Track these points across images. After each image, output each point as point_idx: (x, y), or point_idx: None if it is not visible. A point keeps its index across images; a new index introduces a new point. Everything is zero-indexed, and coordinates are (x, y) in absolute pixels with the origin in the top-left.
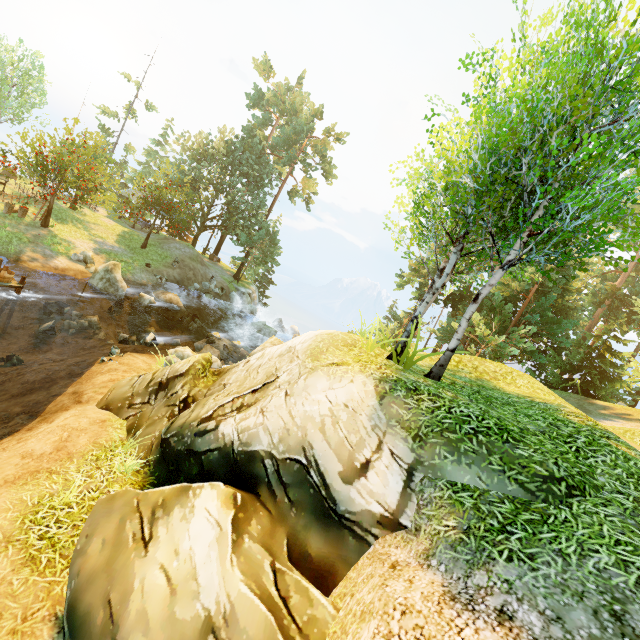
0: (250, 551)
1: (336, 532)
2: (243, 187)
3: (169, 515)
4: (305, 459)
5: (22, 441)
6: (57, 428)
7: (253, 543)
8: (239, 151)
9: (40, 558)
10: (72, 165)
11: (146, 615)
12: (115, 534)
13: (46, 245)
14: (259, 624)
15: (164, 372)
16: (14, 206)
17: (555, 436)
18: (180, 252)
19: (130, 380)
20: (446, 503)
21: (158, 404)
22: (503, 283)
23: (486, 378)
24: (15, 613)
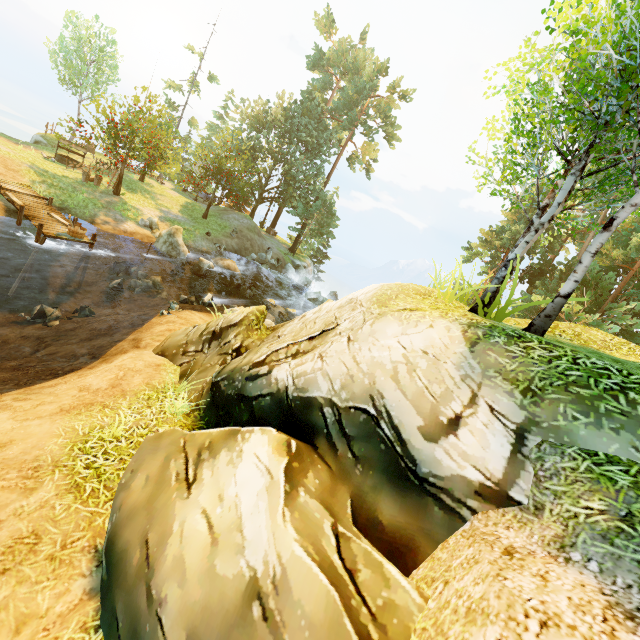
0: (306, 507)
1: (415, 499)
2: (301, 155)
3: (215, 458)
4: (374, 409)
5: (82, 376)
6: (114, 367)
7: (310, 498)
8: (298, 116)
9: (84, 487)
10: (139, 132)
11: (183, 563)
12: (159, 472)
13: (117, 211)
14: (318, 599)
15: (218, 322)
16: (90, 175)
17: None
18: (238, 223)
19: (185, 329)
20: (583, 477)
21: (211, 353)
22: (600, 252)
23: (594, 347)
24: (55, 539)
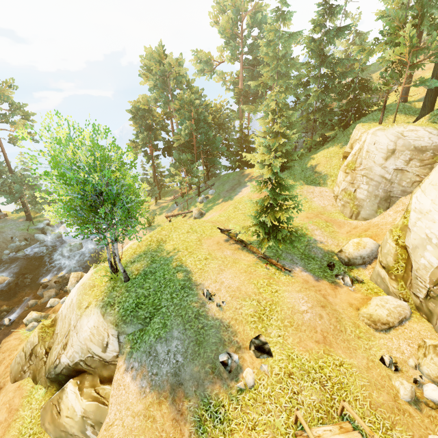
0: (87, 391)
1: (109, 366)
2: None
3: (63, 399)
4: (91, 354)
5: None
6: (2, 406)
7: (87, 389)
8: None
9: None
10: None
11: (70, 425)
12: (51, 416)
13: None
14: (93, 406)
15: (27, 348)
16: None
17: (157, 290)
18: None
19: (15, 361)
20: (127, 341)
21: (36, 362)
22: (177, 139)
23: (161, 244)
24: None
